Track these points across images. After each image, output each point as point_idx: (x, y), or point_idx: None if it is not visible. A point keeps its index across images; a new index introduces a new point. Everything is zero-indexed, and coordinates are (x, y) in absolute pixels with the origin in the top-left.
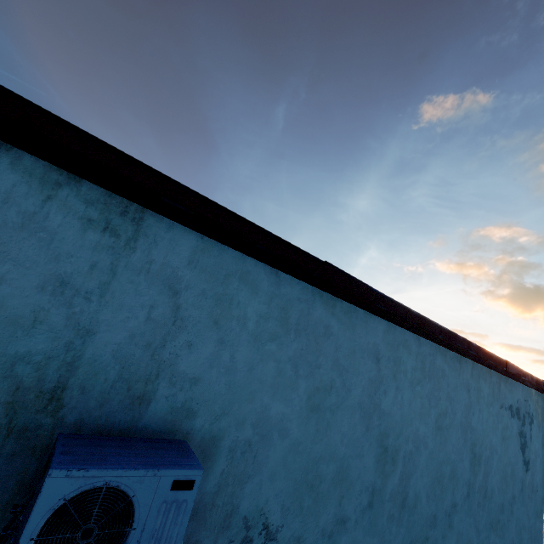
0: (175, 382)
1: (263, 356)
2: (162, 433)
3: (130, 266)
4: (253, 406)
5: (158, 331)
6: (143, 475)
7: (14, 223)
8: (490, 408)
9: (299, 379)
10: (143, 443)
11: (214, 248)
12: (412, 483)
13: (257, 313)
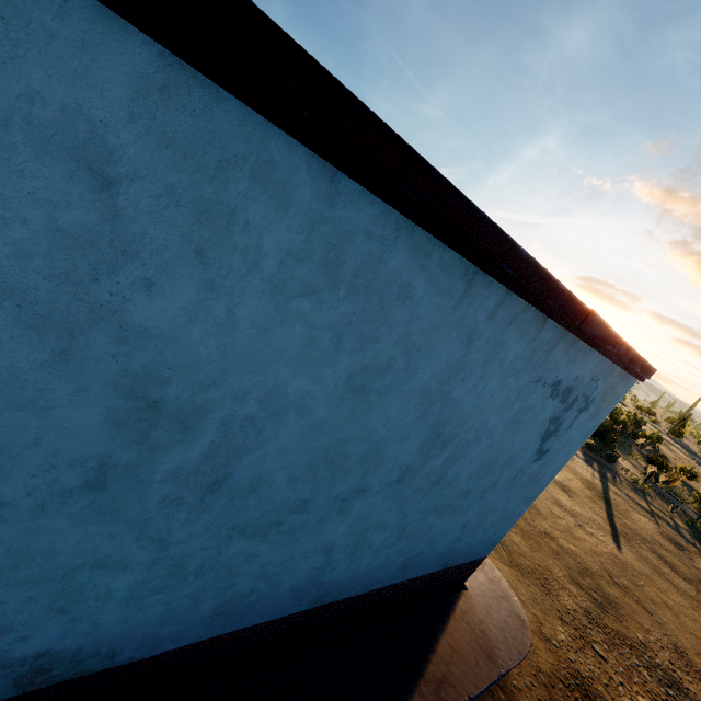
0: None
1: None
2: None
3: None
4: None
5: None
6: None
7: None
8: (509, 378)
9: None
10: None
11: None
12: (249, 461)
13: None
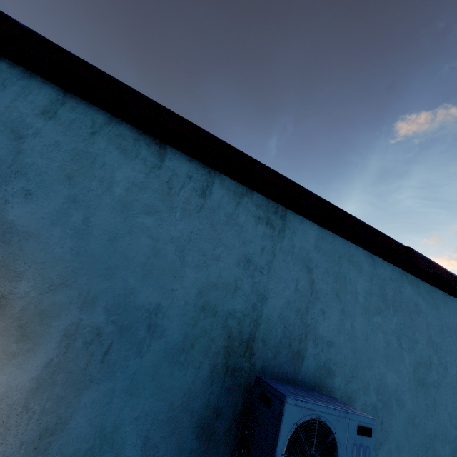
0: (317, 343)
1: (373, 327)
2: (314, 388)
3: (282, 249)
4: (373, 373)
5: (302, 300)
6: (338, 415)
7: (223, 221)
8: None
9: (403, 352)
10: (310, 392)
11: (329, 236)
12: None
13: (364, 289)
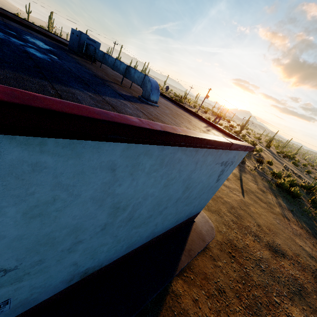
0: None
1: None
2: None
3: None
4: None
5: None
6: None
7: None
8: (208, 167)
9: (4, 209)
10: None
11: None
12: (138, 211)
13: None
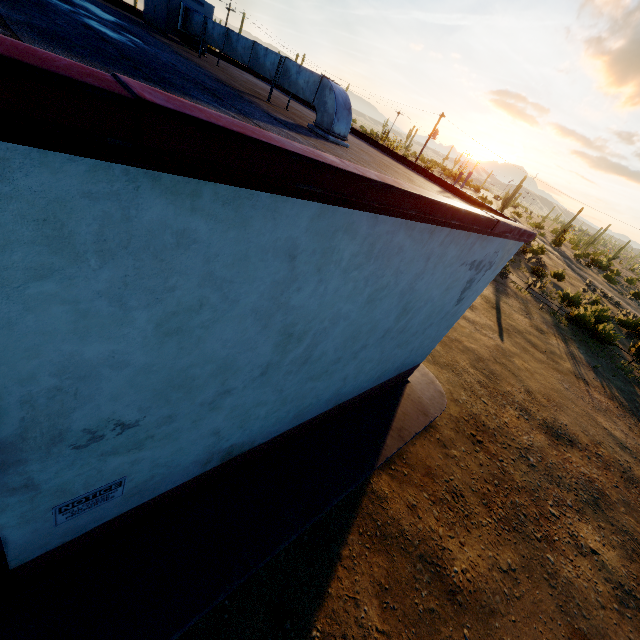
0: None
1: (30, 304)
2: None
3: None
4: (44, 360)
5: None
6: None
7: None
8: (447, 269)
9: (132, 312)
10: None
11: None
12: (320, 347)
13: None
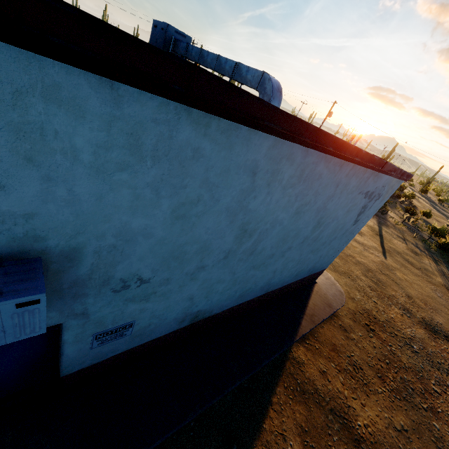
0: (3, 220)
1: (113, 186)
2: (14, 254)
3: None
4: (111, 224)
5: None
6: None
7: None
8: (349, 195)
9: (162, 199)
10: None
11: None
12: (262, 243)
13: (92, 143)
